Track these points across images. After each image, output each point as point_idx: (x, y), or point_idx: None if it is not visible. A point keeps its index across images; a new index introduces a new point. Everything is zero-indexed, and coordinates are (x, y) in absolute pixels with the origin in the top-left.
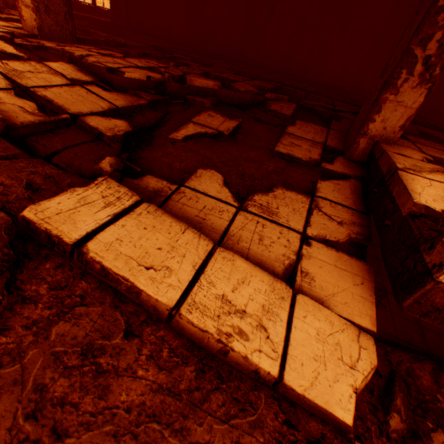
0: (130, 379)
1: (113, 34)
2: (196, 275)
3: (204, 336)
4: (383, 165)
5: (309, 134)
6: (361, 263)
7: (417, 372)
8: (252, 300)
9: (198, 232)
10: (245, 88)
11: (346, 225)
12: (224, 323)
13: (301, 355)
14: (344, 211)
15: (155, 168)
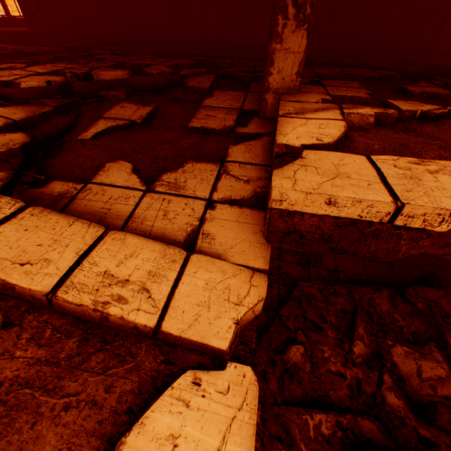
0: (7, 360)
1: (24, 44)
2: (80, 260)
3: (84, 310)
4: (277, 116)
5: (227, 102)
6: (263, 213)
7: (376, 300)
8: (138, 270)
9: (88, 222)
10: (158, 70)
11: (253, 182)
12: (103, 294)
13: (184, 305)
14: (253, 170)
15: (66, 172)
